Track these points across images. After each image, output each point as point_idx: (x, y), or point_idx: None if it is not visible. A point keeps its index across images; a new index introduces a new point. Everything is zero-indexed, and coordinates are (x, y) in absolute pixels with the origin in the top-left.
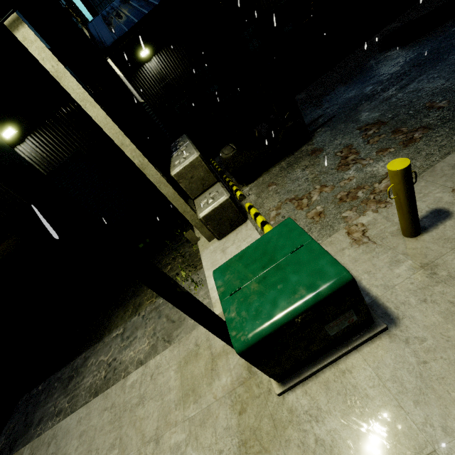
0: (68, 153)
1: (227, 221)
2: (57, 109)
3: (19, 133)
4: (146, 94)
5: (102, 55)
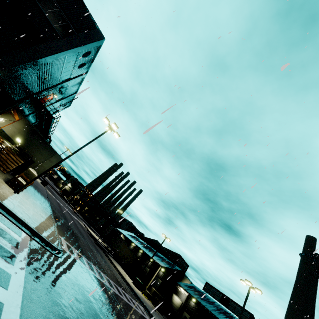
0: (161, 279)
1: (145, 293)
2: (167, 276)
3: (163, 271)
4: (185, 303)
5: (176, 281)
